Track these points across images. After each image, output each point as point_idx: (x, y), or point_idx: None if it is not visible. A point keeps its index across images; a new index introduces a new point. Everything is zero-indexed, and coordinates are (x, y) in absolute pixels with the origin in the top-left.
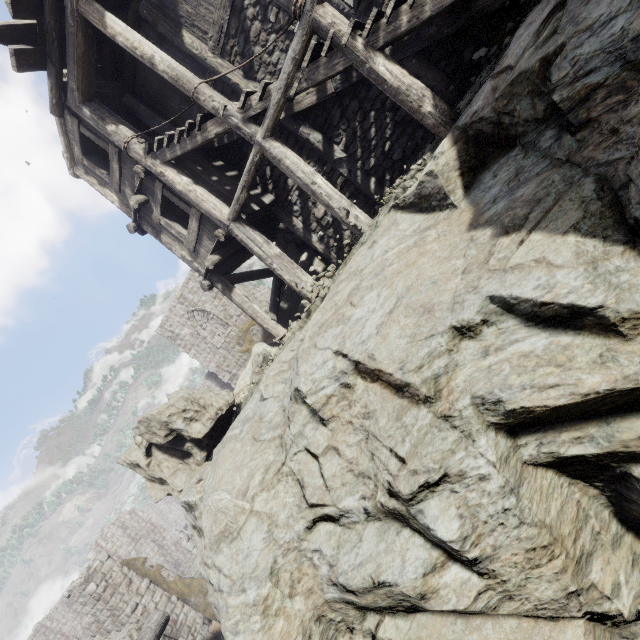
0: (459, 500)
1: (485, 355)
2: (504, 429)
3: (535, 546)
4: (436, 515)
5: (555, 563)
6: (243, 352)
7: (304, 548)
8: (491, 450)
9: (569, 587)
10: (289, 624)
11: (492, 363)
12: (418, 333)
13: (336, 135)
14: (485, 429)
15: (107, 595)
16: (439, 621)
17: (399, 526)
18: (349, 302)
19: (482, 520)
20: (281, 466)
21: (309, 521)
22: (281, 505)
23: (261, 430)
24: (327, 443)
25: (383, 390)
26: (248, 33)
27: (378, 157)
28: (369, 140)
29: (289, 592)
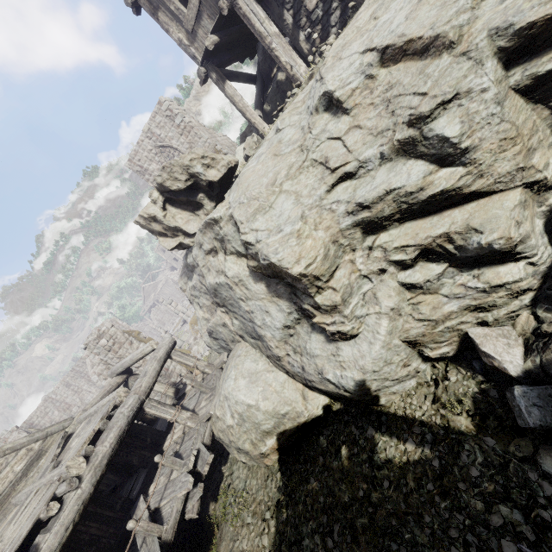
0: (463, 111)
1: (502, 2)
2: (503, 61)
3: (506, 137)
4: (444, 126)
5: (516, 148)
6: None
7: (324, 204)
8: (492, 74)
9: (519, 164)
10: (315, 243)
11: (508, 4)
12: (448, 1)
13: None
14: (492, 56)
15: (116, 348)
16: (421, 223)
17: (405, 161)
18: (372, 19)
19: (476, 122)
20: (302, 163)
21: (329, 186)
22: (303, 187)
23: (281, 148)
24: (349, 126)
25: (407, 63)
26: None
27: None
28: None
29: (314, 228)
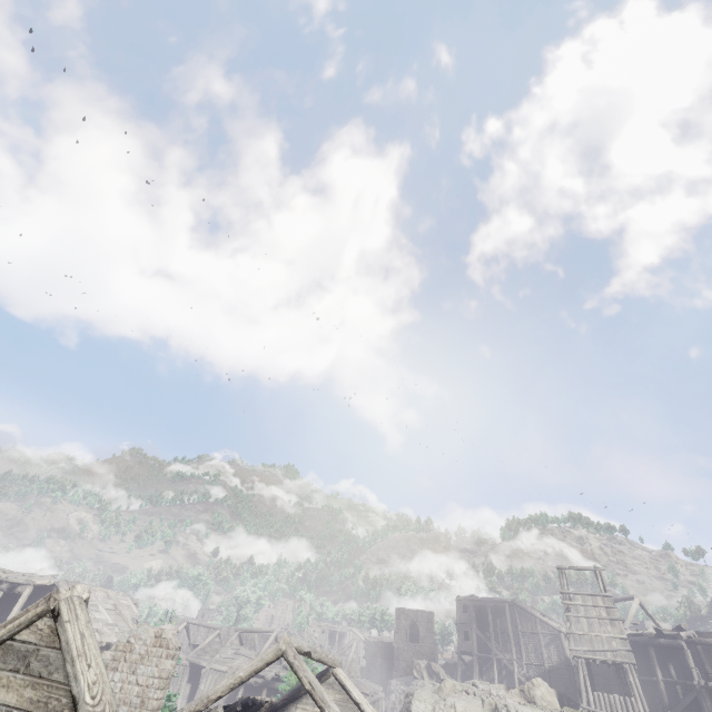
0: None
1: None
2: None
3: None
4: None
5: None
6: (412, 658)
7: None
8: None
9: None
10: None
11: None
12: None
13: (506, 669)
14: None
15: None
16: None
17: None
18: None
19: None
20: None
21: None
22: None
23: None
24: None
25: None
26: (508, 636)
27: (509, 683)
28: (511, 678)
29: None
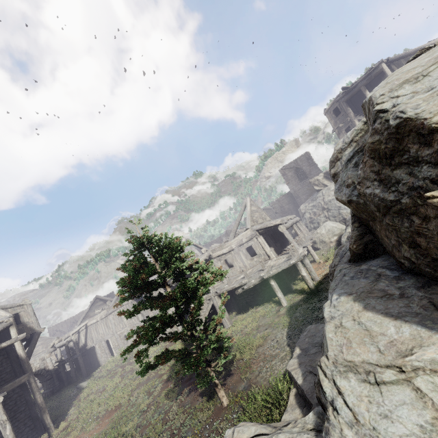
0: None
1: None
2: None
3: None
4: None
5: None
6: (308, 189)
7: None
8: None
9: None
10: None
11: None
12: None
13: None
14: None
15: None
16: None
17: None
18: None
19: None
20: None
21: None
22: None
23: None
24: None
25: None
26: None
27: None
28: None
29: None
